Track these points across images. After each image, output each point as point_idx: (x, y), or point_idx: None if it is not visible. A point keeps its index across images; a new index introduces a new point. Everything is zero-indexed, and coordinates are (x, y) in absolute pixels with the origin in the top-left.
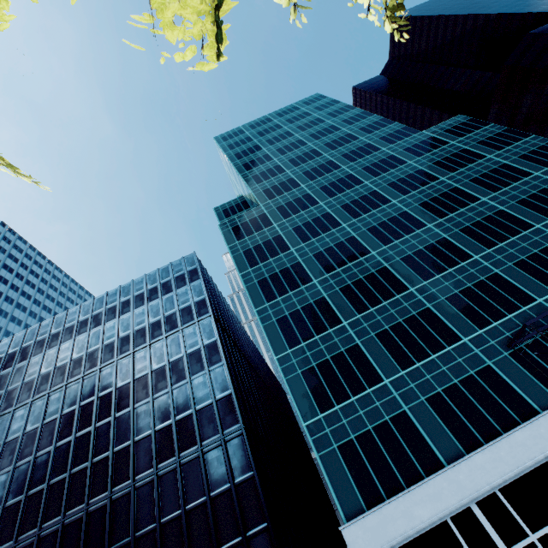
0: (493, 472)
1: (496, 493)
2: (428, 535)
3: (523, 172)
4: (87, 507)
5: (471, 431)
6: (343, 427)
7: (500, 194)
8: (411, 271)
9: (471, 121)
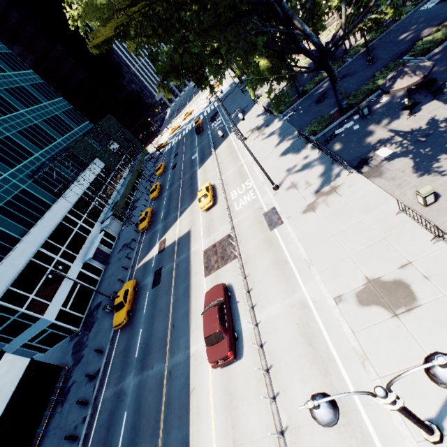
0: (44, 232)
1: (47, 240)
2: (26, 269)
3: (1, 67)
4: None
5: (28, 220)
6: None
7: None
8: None
9: None
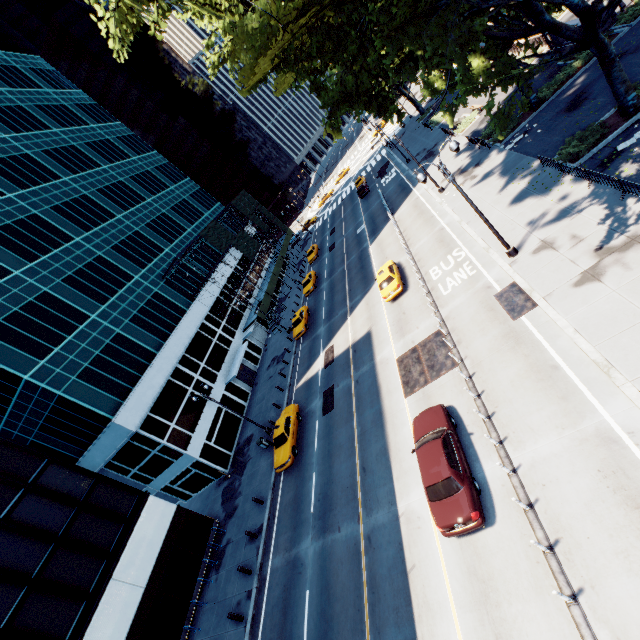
0: (181, 344)
1: (184, 355)
2: (164, 391)
3: (125, 153)
4: None
5: (162, 330)
6: (74, 362)
7: (116, 167)
8: (69, 221)
9: (58, 74)
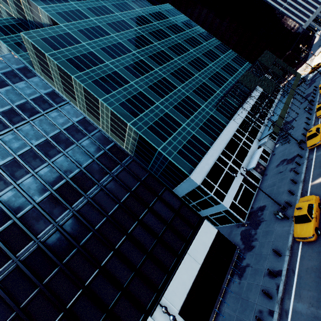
0: (222, 144)
1: (224, 150)
2: (213, 167)
3: (200, 42)
4: (40, 239)
5: (213, 135)
6: (175, 145)
7: (196, 50)
8: (176, 79)
9: (174, 9)
